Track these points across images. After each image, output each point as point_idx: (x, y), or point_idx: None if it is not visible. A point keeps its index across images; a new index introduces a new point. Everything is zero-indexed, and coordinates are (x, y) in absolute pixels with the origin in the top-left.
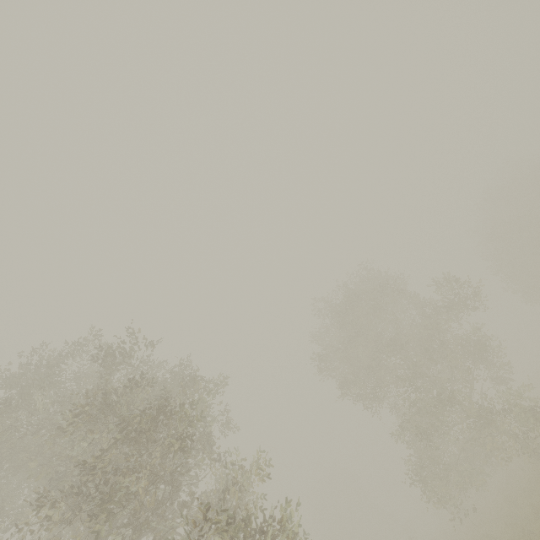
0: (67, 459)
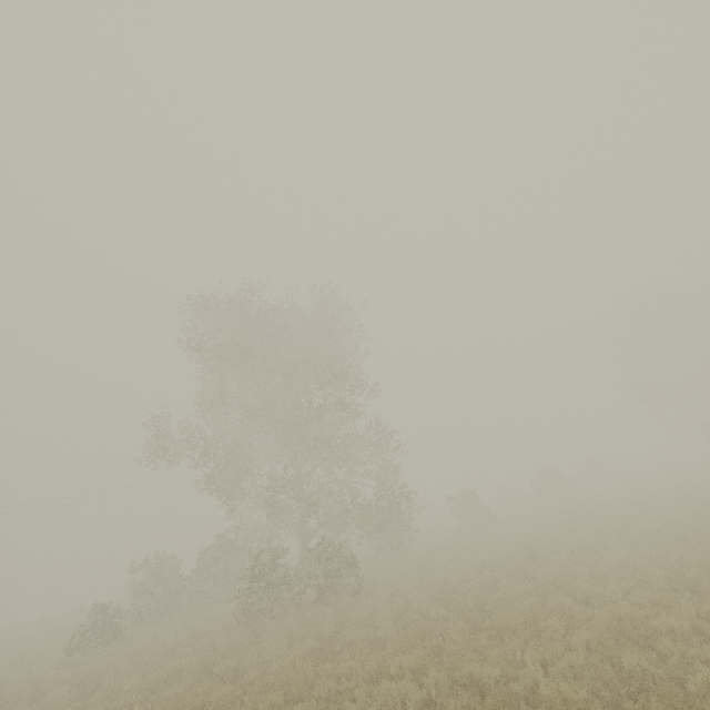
0: None
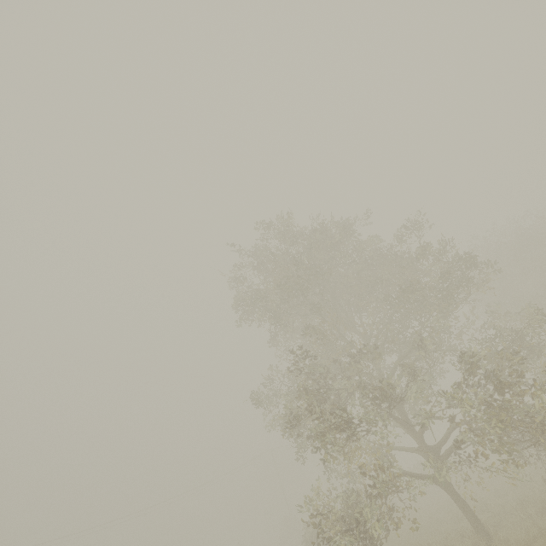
0: (367, 284)
